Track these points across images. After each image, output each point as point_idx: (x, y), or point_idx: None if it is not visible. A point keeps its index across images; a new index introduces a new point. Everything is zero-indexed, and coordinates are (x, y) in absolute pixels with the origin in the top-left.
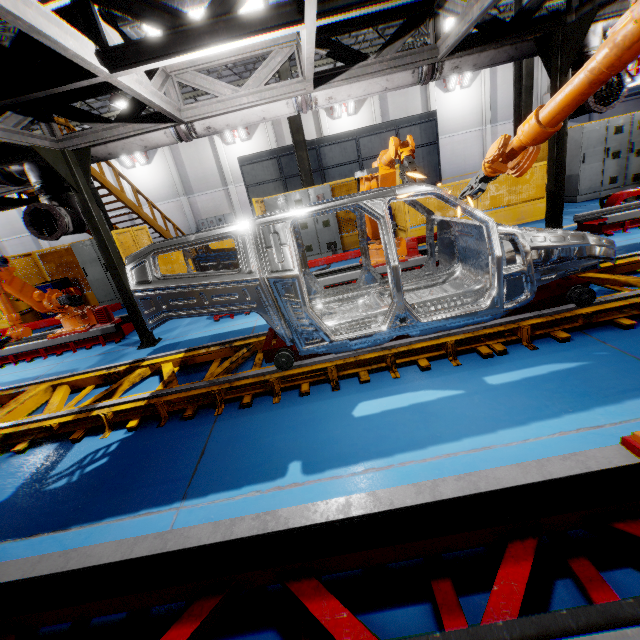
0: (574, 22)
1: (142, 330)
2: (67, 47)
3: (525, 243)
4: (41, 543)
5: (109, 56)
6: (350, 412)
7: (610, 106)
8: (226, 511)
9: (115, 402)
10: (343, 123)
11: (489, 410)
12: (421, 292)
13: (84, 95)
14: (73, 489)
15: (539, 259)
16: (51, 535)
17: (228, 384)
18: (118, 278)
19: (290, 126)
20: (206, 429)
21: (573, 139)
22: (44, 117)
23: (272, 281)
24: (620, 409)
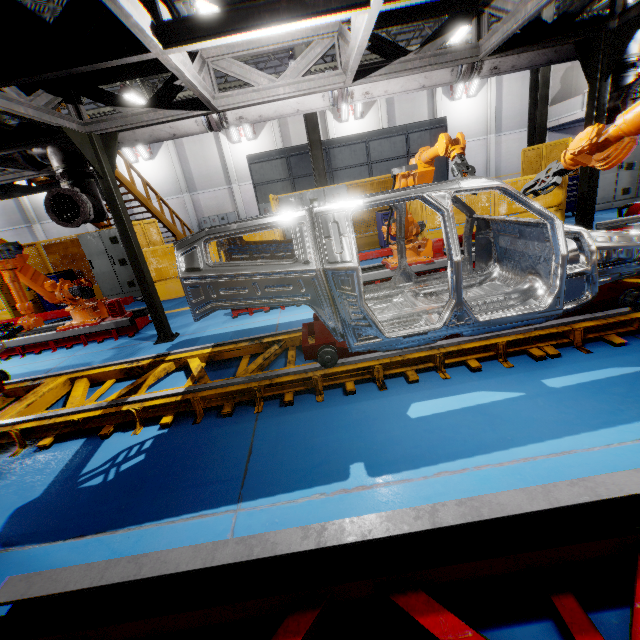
0: (618, 27)
1: (160, 324)
2: (130, 15)
3: (591, 242)
4: (85, 546)
5: (163, 31)
6: (405, 412)
7: None
8: (291, 515)
9: (147, 397)
10: (350, 126)
11: (558, 413)
12: None
13: (115, 78)
14: (111, 488)
15: (600, 260)
16: (95, 537)
17: (268, 381)
18: (139, 269)
19: (306, 125)
20: (248, 427)
21: None
22: (71, 99)
23: (329, 272)
24: None
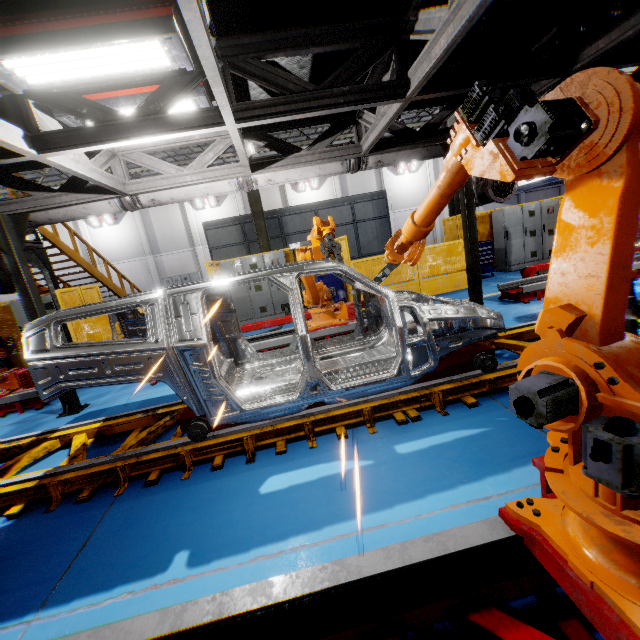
0: None
1: (66, 396)
2: None
3: (423, 315)
4: None
5: (39, 140)
6: (257, 488)
7: (507, 198)
8: (85, 621)
9: (1, 484)
10: (307, 196)
11: (392, 482)
12: (351, 356)
13: (29, 167)
14: None
15: (440, 329)
16: None
17: (135, 459)
18: None
19: (249, 198)
20: (99, 514)
21: (497, 219)
22: None
23: (179, 350)
24: (509, 478)
